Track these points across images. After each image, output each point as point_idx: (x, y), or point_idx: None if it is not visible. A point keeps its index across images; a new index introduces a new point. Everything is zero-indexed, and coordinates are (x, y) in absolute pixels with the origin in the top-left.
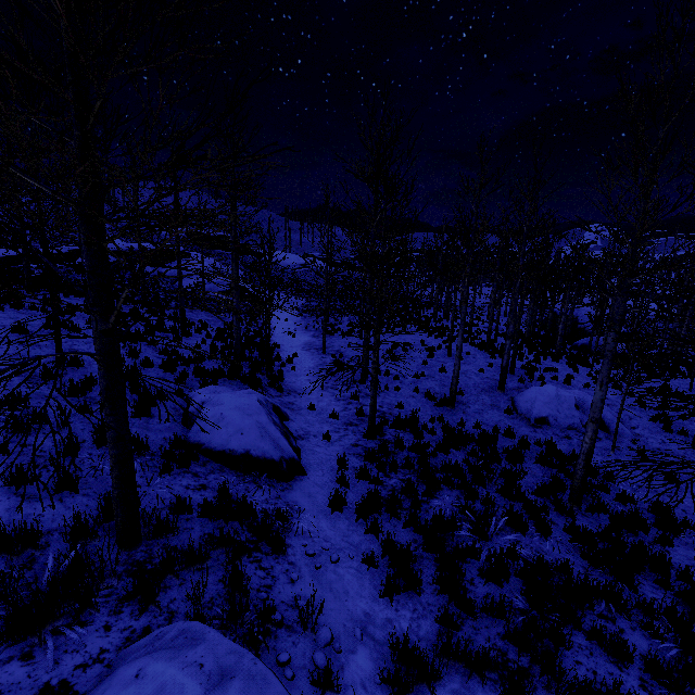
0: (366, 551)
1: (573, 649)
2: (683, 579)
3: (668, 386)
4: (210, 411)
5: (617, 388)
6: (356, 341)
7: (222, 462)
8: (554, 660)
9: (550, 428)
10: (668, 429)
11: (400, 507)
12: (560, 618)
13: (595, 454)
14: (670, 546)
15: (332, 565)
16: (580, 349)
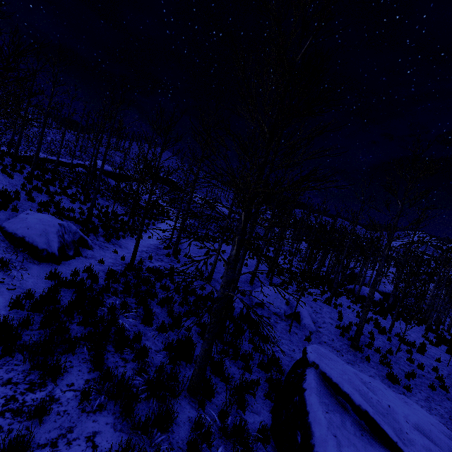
0: (38, 296)
1: (78, 357)
2: (225, 381)
3: (377, 319)
4: (23, 215)
5: (336, 308)
6: (198, 244)
7: (8, 238)
8: (53, 352)
9: (262, 310)
10: (342, 334)
11: (82, 287)
12: (92, 346)
13: (276, 330)
14: (250, 374)
15: (6, 289)
16: (348, 290)
